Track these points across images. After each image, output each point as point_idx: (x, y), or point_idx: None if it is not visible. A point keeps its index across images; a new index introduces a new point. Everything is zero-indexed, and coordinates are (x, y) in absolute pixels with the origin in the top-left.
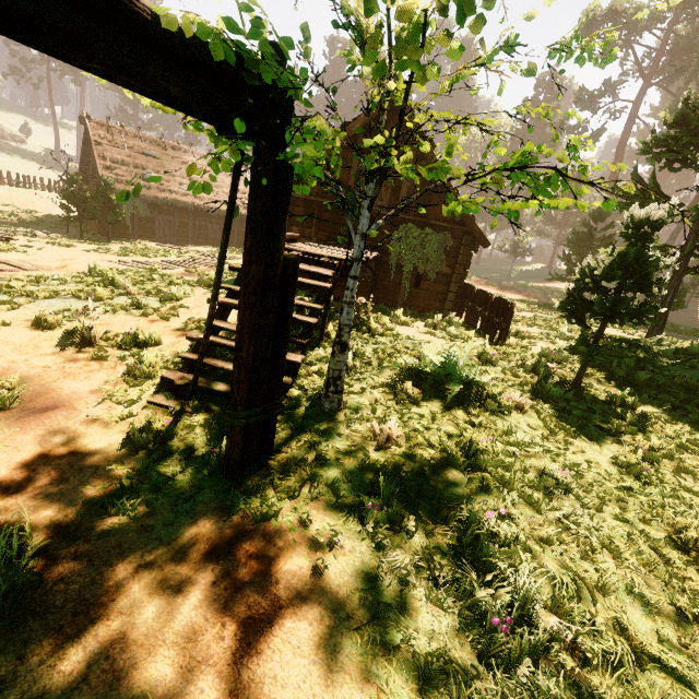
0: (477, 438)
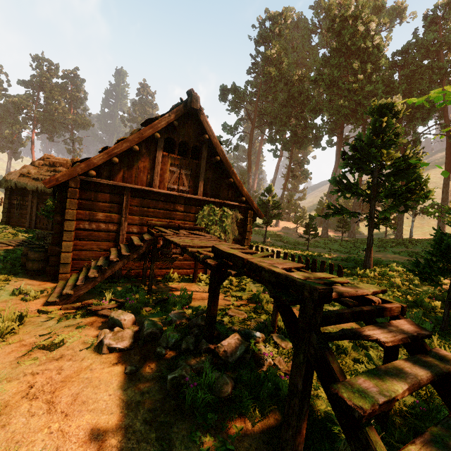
0: None
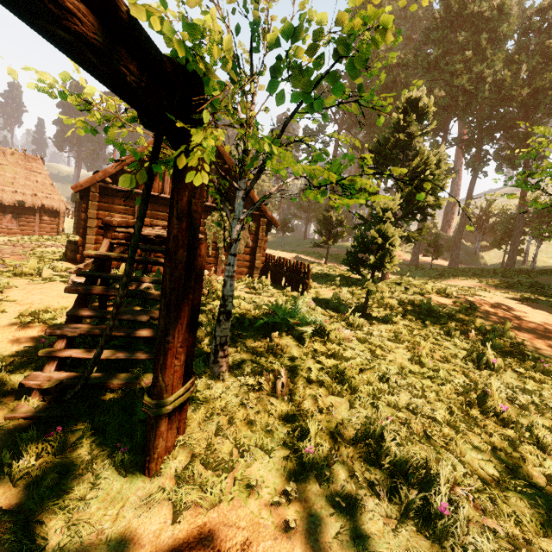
0: (344, 368)
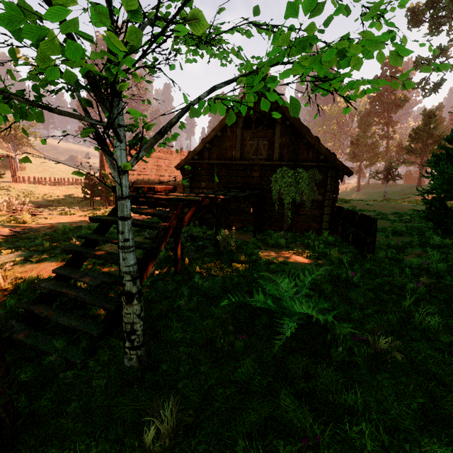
0: (287, 447)
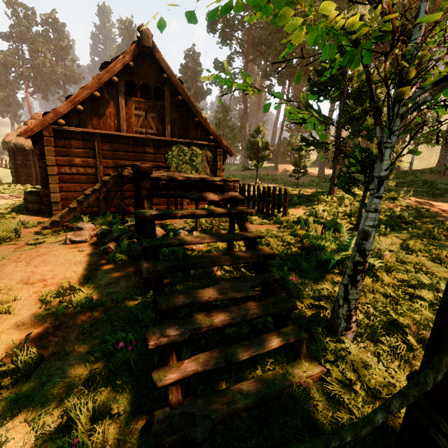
0: None
